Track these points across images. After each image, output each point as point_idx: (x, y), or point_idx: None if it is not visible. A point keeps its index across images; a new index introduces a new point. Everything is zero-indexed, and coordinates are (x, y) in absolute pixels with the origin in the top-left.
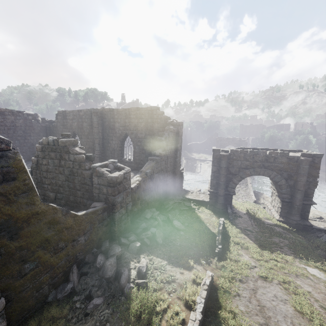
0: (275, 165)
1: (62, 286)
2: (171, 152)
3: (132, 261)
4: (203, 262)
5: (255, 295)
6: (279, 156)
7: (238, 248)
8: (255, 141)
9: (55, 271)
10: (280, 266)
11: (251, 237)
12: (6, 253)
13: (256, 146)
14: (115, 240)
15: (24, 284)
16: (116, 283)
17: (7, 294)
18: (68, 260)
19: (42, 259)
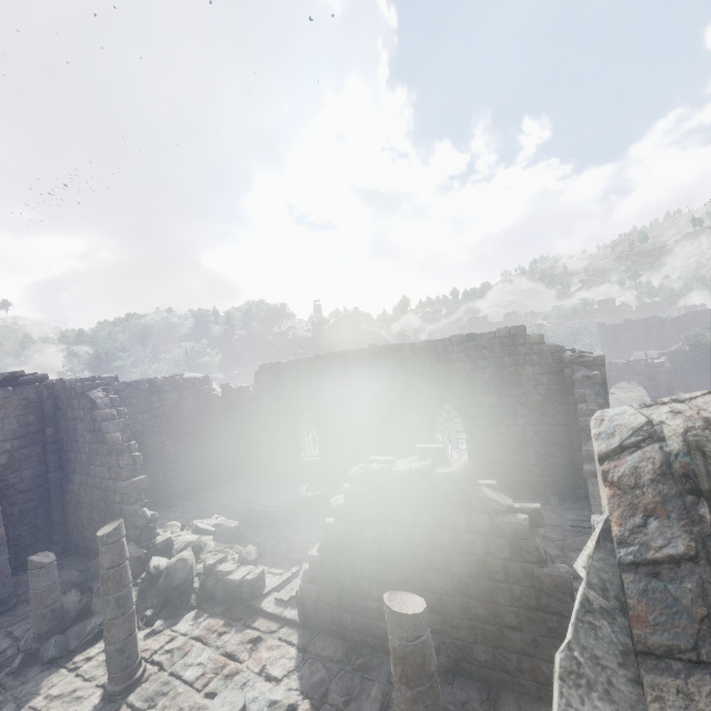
0: None
1: None
2: None
3: None
4: None
5: None
6: None
7: None
8: (678, 360)
9: None
10: None
11: None
12: None
13: (676, 372)
14: None
15: None
16: None
17: None
18: None
19: None
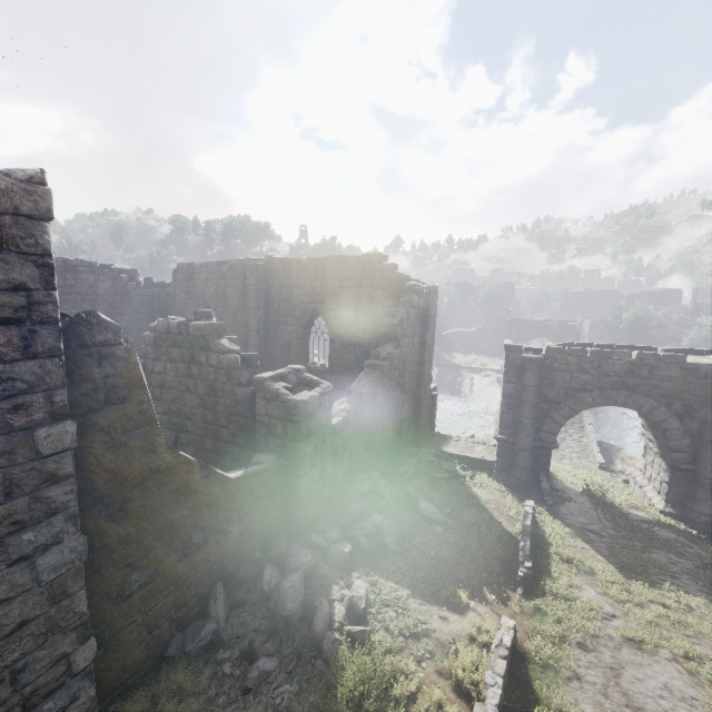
0: (652, 384)
1: (195, 625)
2: (412, 350)
3: (335, 584)
4: (491, 597)
5: (619, 681)
6: (662, 363)
7: (570, 571)
8: (599, 328)
9: (184, 593)
10: (674, 618)
11: (599, 548)
12: (102, 548)
13: (601, 340)
14: (297, 536)
15: (129, 614)
16: (305, 630)
17: (98, 632)
18: (207, 572)
19: (162, 564)
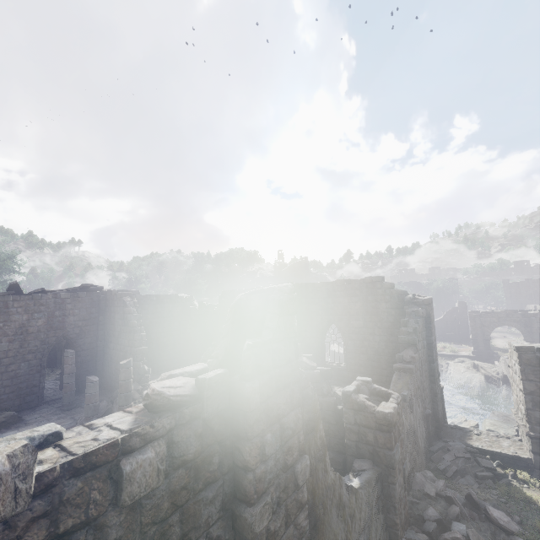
0: None
1: None
2: (423, 351)
3: None
4: None
5: None
6: None
7: None
8: None
9: None
10: None
11: None
12: None
13: None
14: None
15: None
16: None
17: None
18: None
19: None
